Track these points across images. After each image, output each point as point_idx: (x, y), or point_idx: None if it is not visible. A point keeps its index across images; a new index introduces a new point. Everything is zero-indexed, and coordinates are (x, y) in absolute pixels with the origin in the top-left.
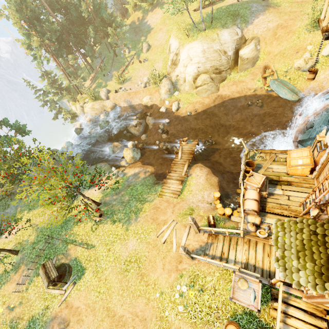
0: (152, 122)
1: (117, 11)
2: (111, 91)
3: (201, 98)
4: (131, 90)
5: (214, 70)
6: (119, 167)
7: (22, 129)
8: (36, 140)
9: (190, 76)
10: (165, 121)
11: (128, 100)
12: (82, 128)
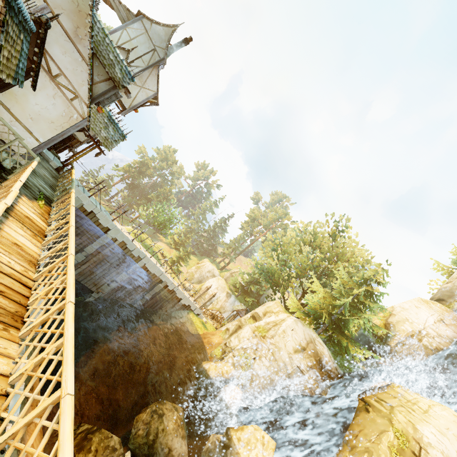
0: None
1: None
2: None
3: None
4: None
5: None
6: None
7: None
8: None
9: None
10: None
11: None
12: None
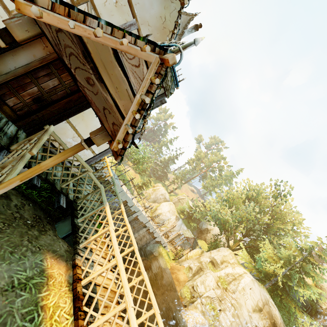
0: None
1: None
2: None
3: None
4: None
5: None
6: None
7: None
8: None
9: None
10: None
11: None
12: None
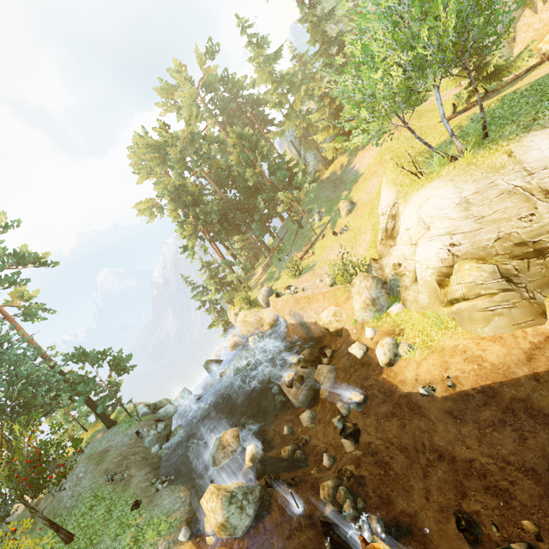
0: (330, 381)
1: (319, 163)
2: (275, 291)
3: (469, 340)
4: (304, 293)
5: (513, 247)
6: (196, 535)
7: (121, 366)
8: (60, 426)
9: (428, 268)
10: (350, 398)
11: (296, 312)
12: (217, 361)
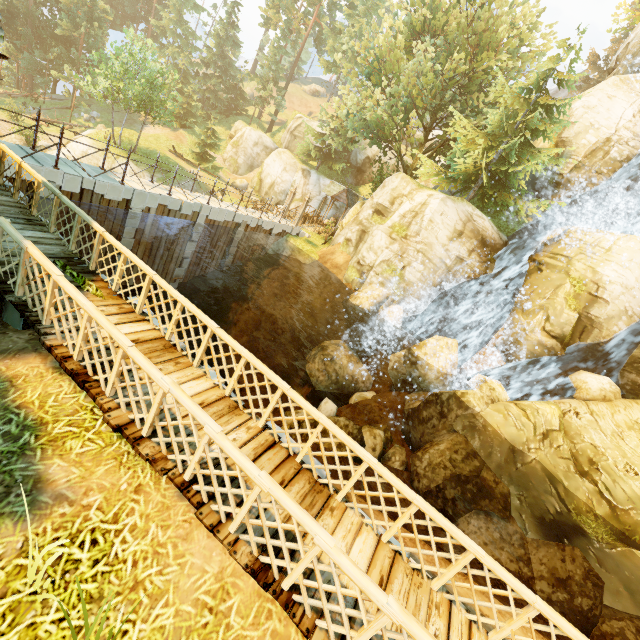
0: None
1: None
2: None
3: None
4: None
5: None
6: None
7: None
8: None
9: None
10: None
11: None
12: None
